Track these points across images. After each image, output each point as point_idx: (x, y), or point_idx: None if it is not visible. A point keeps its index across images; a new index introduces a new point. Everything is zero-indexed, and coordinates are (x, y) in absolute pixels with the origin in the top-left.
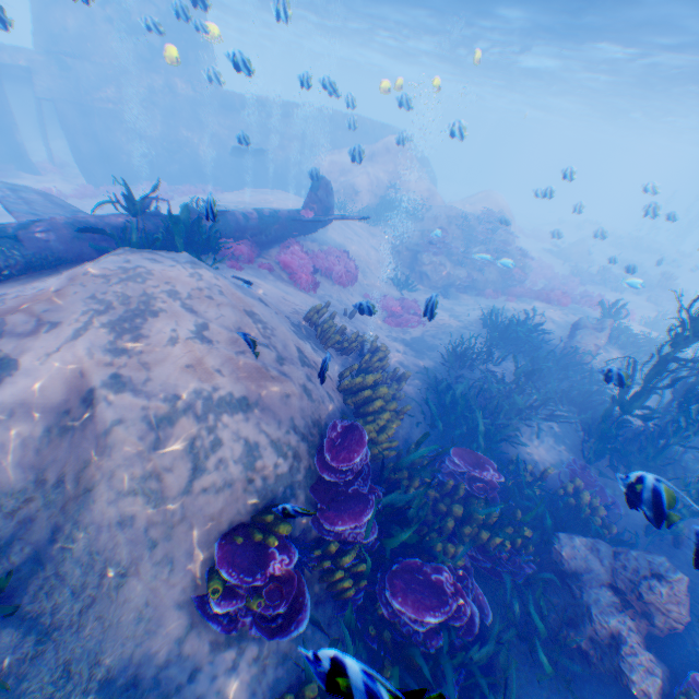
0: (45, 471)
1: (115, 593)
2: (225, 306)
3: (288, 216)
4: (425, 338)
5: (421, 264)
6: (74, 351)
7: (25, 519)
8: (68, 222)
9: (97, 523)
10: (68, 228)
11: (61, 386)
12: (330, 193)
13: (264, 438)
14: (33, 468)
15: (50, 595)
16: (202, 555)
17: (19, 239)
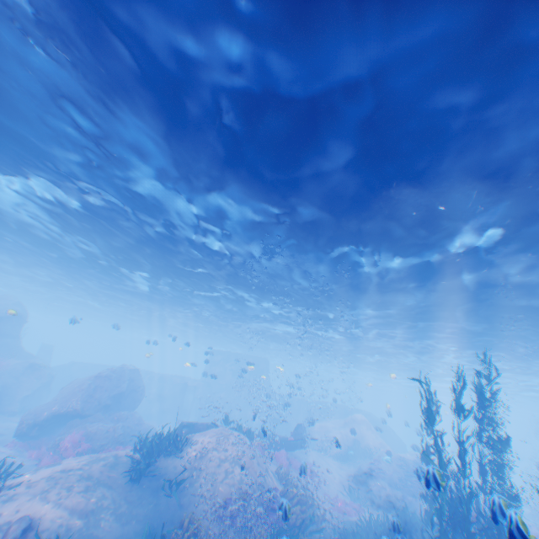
0: (193, 465)
1: (197, 501)
2: (245, 440)
3: (281, 436)
4: (355, 518)
5: (368, 484)
6: (209, 438)
7: (185, 476)
8: (207, 422)
9: (200, 479)
10: (206, 424)
11: (203, 446)
12: (304, 430)
13: (246, 478)
14: (191, 464)
15: (184, 496)
16: (220, 501)
17: (194, 424)
